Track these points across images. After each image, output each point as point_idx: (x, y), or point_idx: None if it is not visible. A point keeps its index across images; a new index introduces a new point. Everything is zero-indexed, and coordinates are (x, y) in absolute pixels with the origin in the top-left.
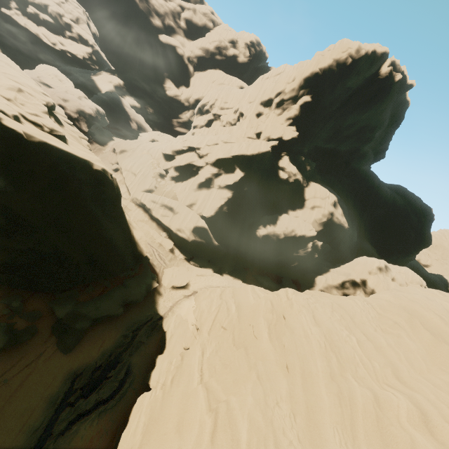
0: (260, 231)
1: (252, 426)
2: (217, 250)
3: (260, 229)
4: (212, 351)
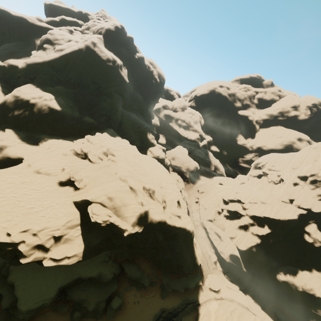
0: (280, 276)
1: None
2: (244, 274)
3: (280, 274)
4: None
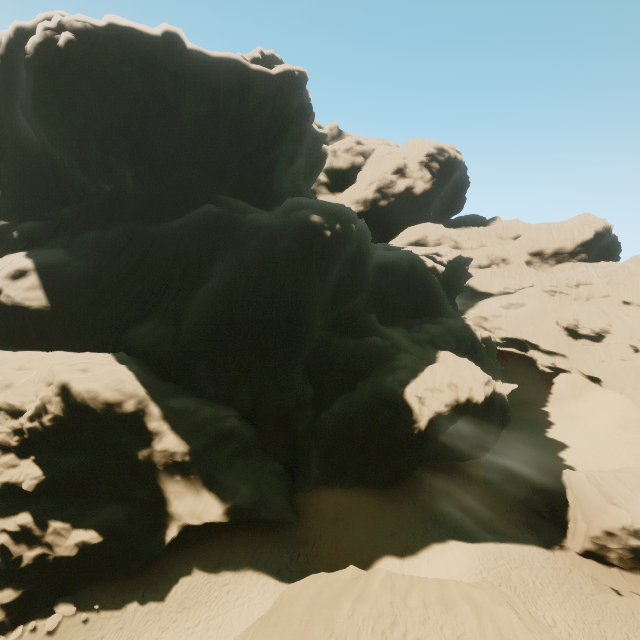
0: None
1: None
2: None
3: None
4: None
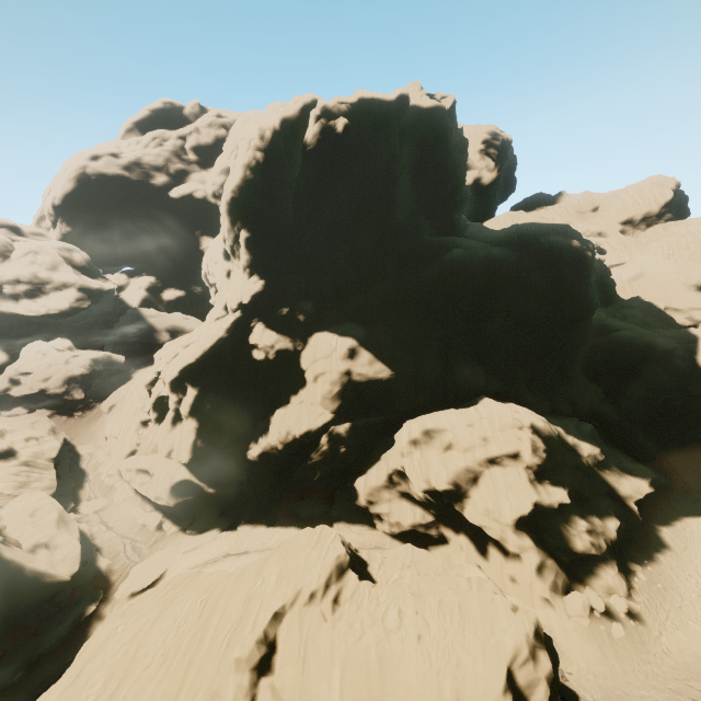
0: (251, 453)
1: None
2: (220, 497)
3: (251, 448)
4: None
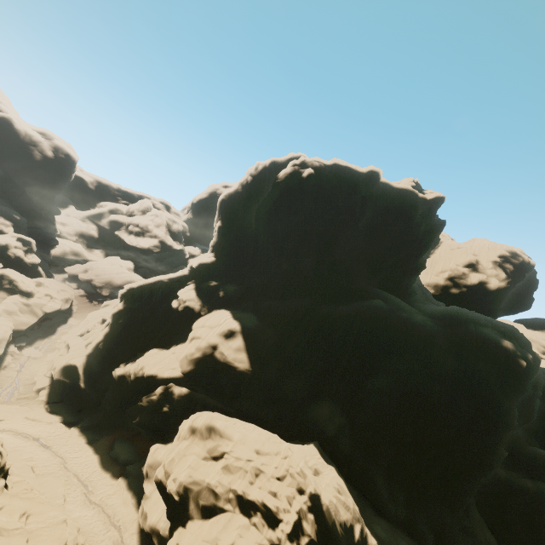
0: (117, 370)
1: None
2: (85, 395)
3: (120, 367)
4: None
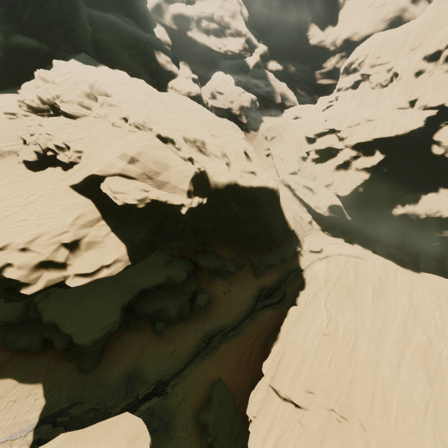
0: (397, 211)
1: (346, 327)
2: (349, 223)
3: (397, 208)
4: (333, 296)
